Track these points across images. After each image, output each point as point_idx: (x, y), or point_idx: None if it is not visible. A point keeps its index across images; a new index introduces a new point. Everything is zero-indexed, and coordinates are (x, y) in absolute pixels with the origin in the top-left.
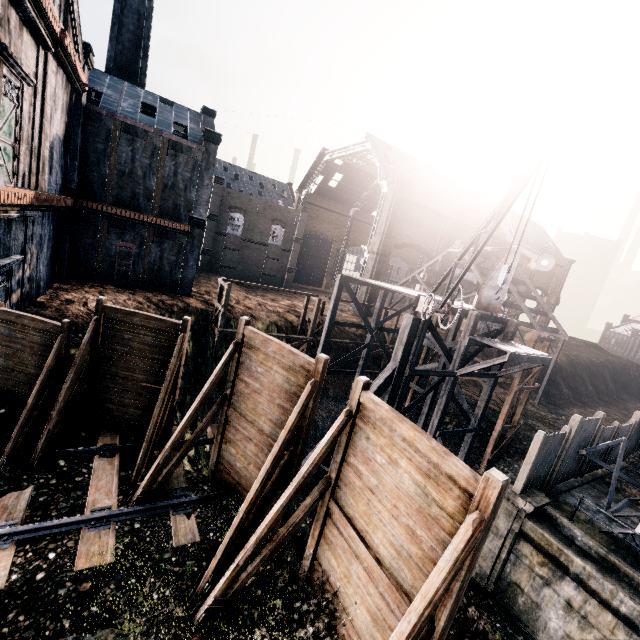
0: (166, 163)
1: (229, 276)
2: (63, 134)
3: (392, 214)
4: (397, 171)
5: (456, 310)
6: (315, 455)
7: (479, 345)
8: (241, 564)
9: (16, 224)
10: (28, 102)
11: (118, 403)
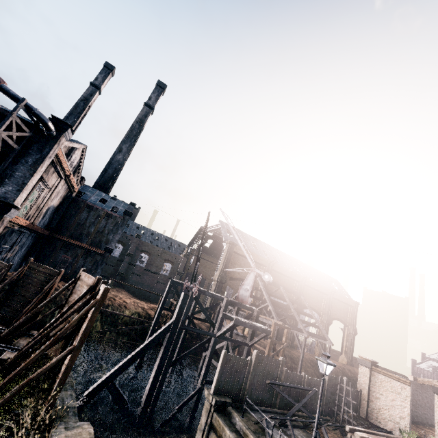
0: (102, 222)
1: (131, 291)
2: (57, 205)
3: (227, 259)
4: (233, 238)
5: (215, 295)
6: (75, 308)
7: (231, 319)
8: (23, 350)
9: (15, 233)
10: (45, 193)
11: (14, 309)
